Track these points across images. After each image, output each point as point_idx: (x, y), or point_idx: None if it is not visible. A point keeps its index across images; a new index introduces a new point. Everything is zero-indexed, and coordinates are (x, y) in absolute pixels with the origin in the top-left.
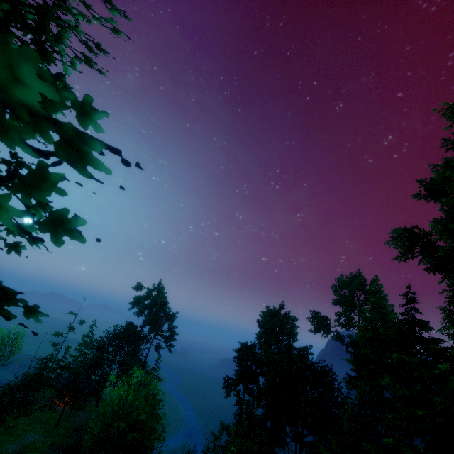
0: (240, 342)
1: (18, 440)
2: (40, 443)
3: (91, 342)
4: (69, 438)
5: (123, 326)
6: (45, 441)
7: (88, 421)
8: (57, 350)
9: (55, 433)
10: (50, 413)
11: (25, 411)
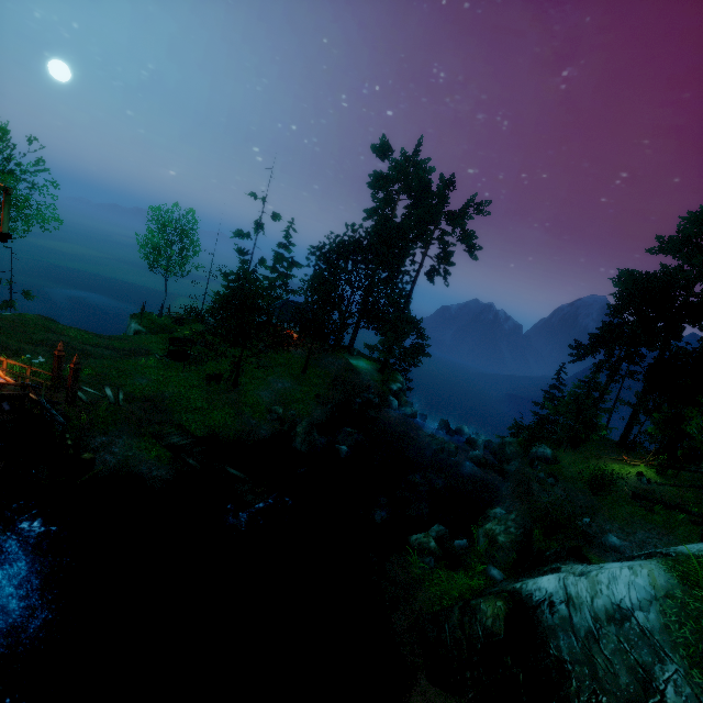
0: (637, 271)
1: (264, 385)
2: (299, 393)
3: (291, 257)
4: (332, 391)
5: (376, 224)
6: (304, 391)
7: (345, 371)
8: (246, 262)
9: (308, 381)
10: (283, 354)
11: (266, 347)
